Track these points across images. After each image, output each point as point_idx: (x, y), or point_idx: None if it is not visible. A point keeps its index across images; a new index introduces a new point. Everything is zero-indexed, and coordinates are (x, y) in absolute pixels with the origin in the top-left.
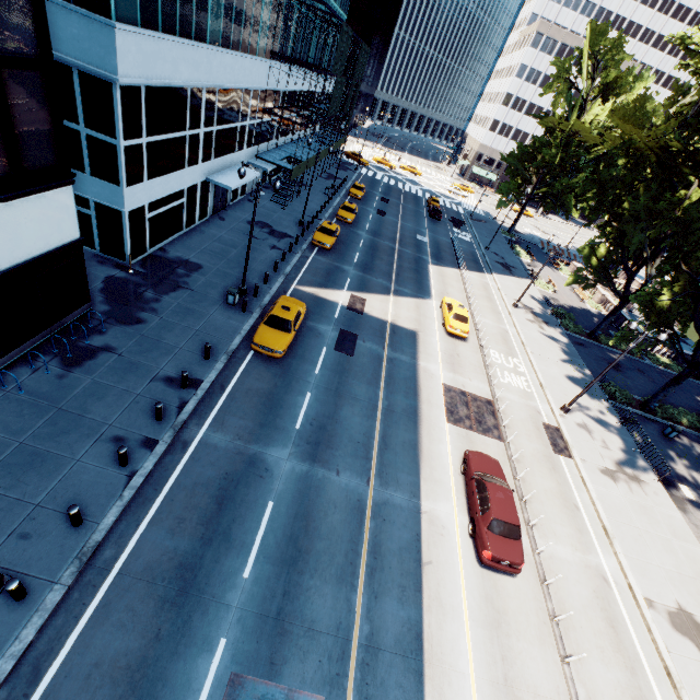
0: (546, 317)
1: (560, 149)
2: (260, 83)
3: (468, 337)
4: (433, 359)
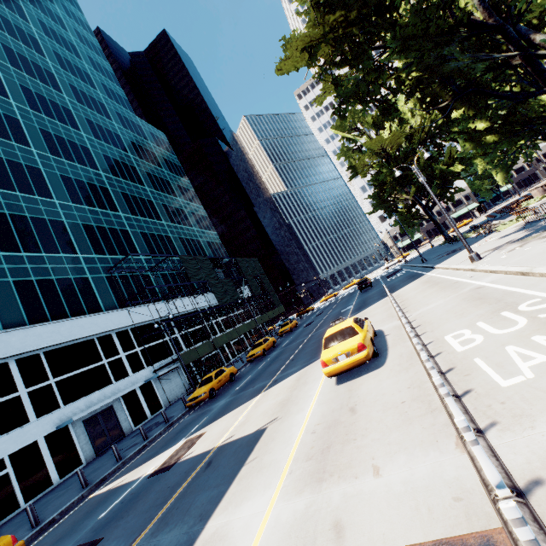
0: (542, 227)
1: (385, 165)
2: (120, 324)
3: (389, 353)
4: (266, 475)
